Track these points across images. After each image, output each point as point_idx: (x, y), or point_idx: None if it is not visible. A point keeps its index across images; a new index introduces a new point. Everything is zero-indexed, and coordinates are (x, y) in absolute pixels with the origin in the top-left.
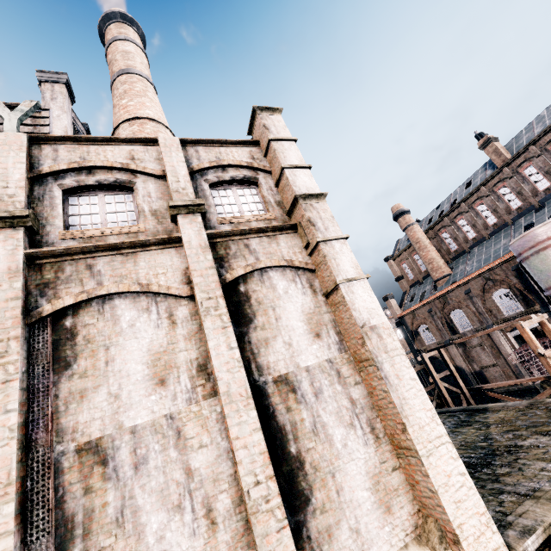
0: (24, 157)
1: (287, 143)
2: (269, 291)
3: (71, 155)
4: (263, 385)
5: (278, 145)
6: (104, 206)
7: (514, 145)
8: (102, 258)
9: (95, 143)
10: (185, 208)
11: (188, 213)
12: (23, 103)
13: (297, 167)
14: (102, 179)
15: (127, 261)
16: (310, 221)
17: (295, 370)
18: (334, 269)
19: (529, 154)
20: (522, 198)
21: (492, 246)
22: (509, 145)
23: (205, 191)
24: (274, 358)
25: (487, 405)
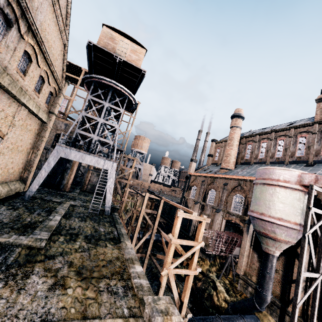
0: None
1: None
2: None
3: None
4: None
5: None
6: None
7: None
8: None
9: None
10: None
11: None
12: None
13: None
14: None
15: None
16: None
17: None
18: None
19: None
20: (307, 152)
21: None
22: None
23: None
24: None
25: (126, 241)
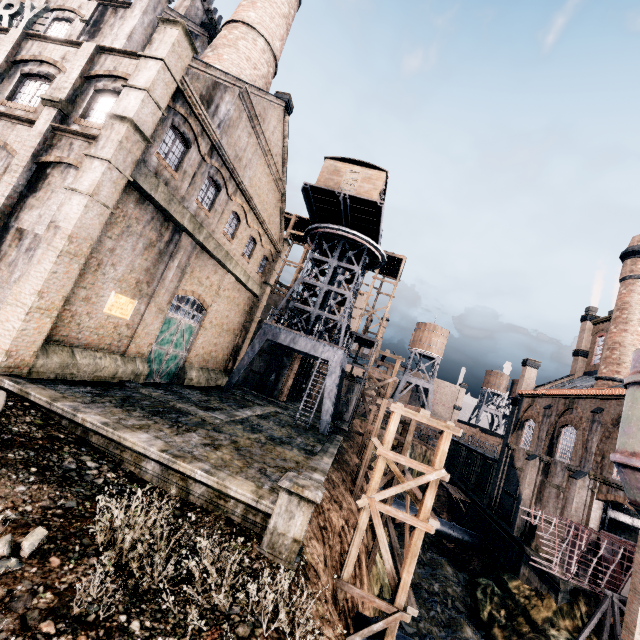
0: (11, 48)
1: (153, 62)
2: (61, 180)
3: (37, 50)
4: (12, 227)
5: (144, 62)
6: (36, 91)
7: None
8: (4, 121)
9: (55, 42)
10: (50, 102)
11: (52, 107)
12: (39, 7)
13: (134, 87)
14: (42, 71)
15: (11, 127)
16: (98, 137)
17: (31, 231)
18: (76, 179)
19: None
20: None
21: None
22: None
23: (88, 95)
24: (27, 218)
25: (324, 457)
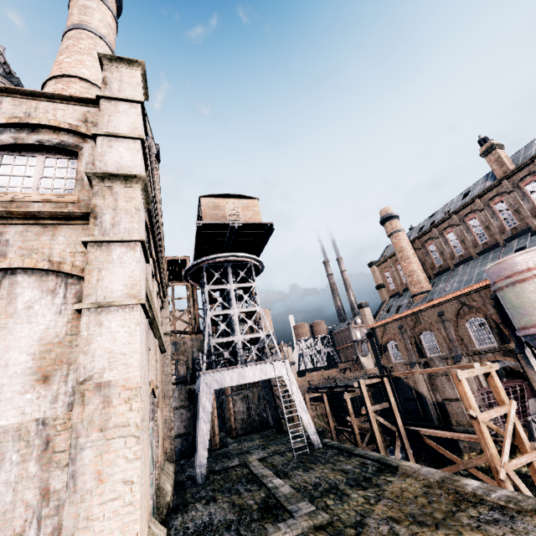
0: None
1: (125, 104)
2: (1, 303)
3: None
4: None
5: (109, 105)
6: None
7: (522, 155)
8: None
9: None
10: None
11: None
12: None
13: (119, 136)
14: None
15: None
16: (92, 211)
17: None
18: (89, 286)
19: (535, 167)
20: (519, 217)
21: (477, 267)
22: (516, 155)
23: None
24: None
25: (402, 463)
